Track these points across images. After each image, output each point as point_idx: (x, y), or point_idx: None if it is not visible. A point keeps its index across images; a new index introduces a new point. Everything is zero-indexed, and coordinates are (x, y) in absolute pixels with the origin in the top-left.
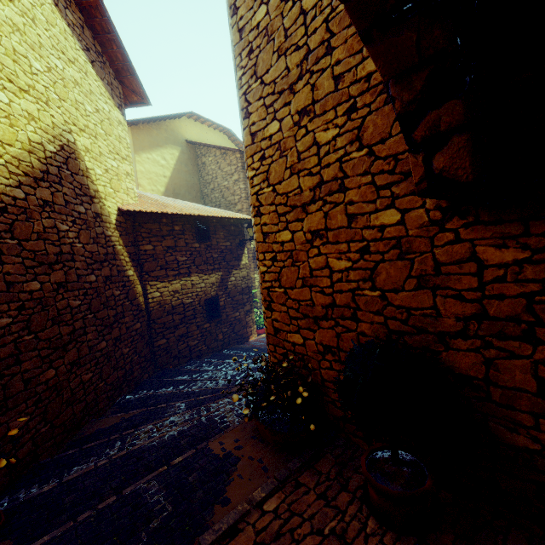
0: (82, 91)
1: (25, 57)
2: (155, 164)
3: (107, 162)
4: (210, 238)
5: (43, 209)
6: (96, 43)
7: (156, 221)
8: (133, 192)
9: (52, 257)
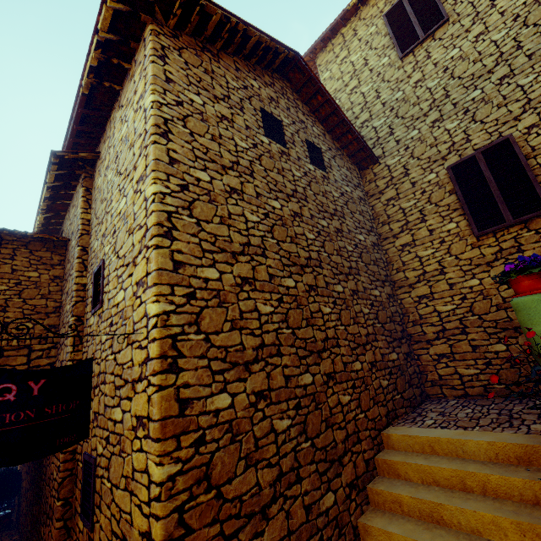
0: None
1: None
2: None
3: None
4: None
5: None
6: None
7: None
8: None
9: None
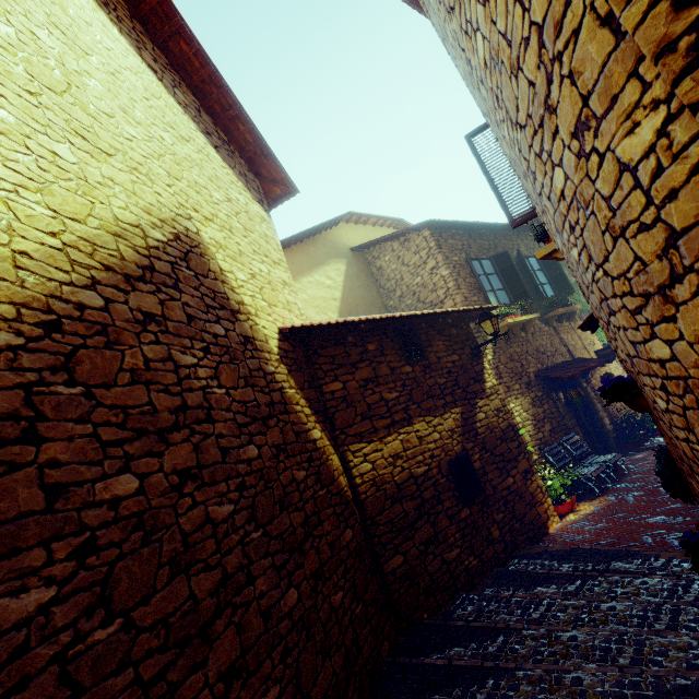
0: (204, 175)
1: (112, 118)
2: (319, 287)
3: (252, 265)
4: (425, 352)
5: (143, 328)
6: (219, 131)
7: (338, 343)
8: (296, 307)
9: (165, 417)
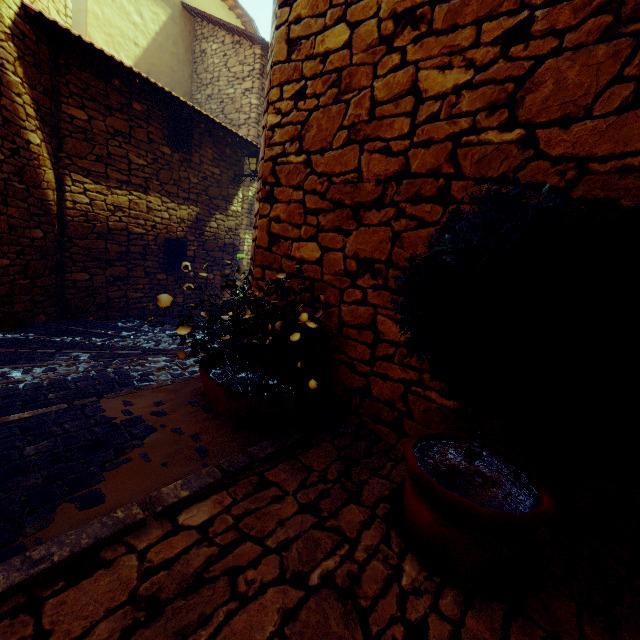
0: None
1: None
2: (122, 15)
3: None
4: (191, 149)
5: None
6: None
7: (100, 76)
8: (63, 2)
9: None
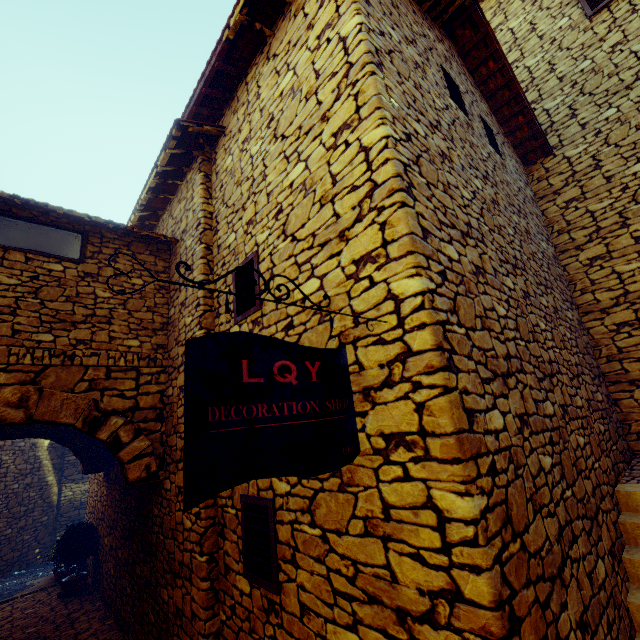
0: None
1: None
2: None
3: None
4: None
5: None
6: None
7: None
8: None
9: None
